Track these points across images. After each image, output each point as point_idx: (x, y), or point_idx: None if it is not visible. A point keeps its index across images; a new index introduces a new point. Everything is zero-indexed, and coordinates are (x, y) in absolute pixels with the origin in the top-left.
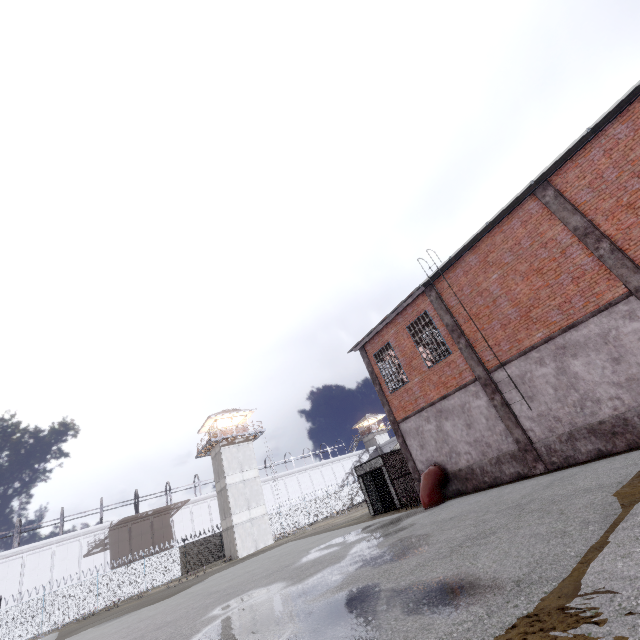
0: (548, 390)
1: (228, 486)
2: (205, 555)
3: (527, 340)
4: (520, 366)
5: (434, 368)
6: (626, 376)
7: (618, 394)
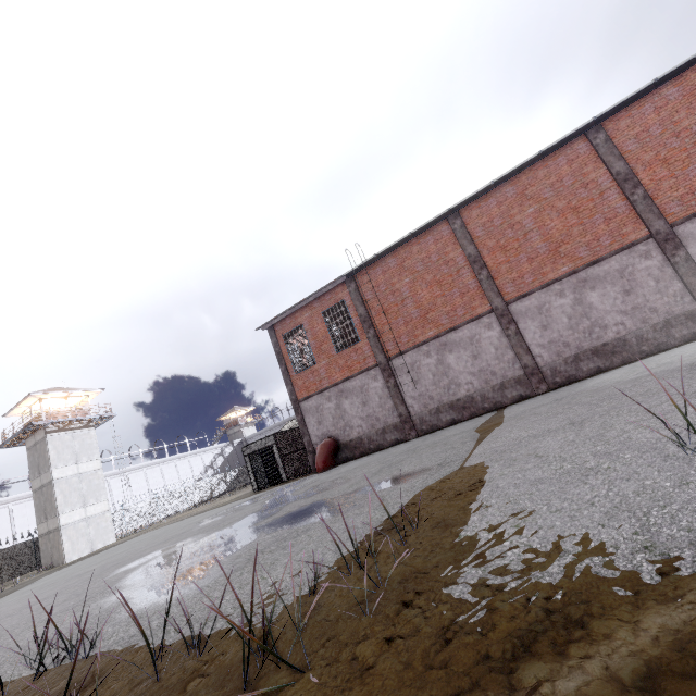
0: (429, 376)
1: (55, 481)
2: (7, 569)
3: (421, 336)
4: (413, 356)
5: (342, 353)
6: (479, 368)
7: (472, 380)
